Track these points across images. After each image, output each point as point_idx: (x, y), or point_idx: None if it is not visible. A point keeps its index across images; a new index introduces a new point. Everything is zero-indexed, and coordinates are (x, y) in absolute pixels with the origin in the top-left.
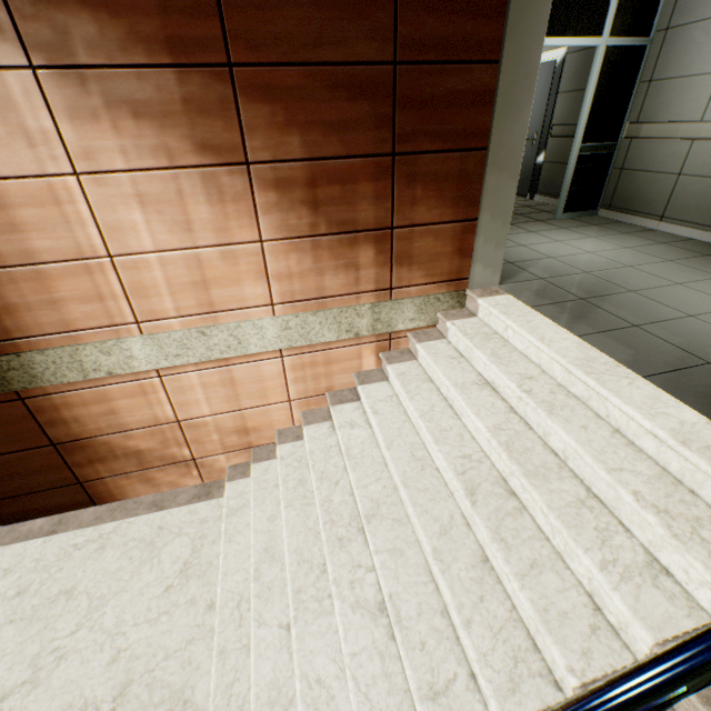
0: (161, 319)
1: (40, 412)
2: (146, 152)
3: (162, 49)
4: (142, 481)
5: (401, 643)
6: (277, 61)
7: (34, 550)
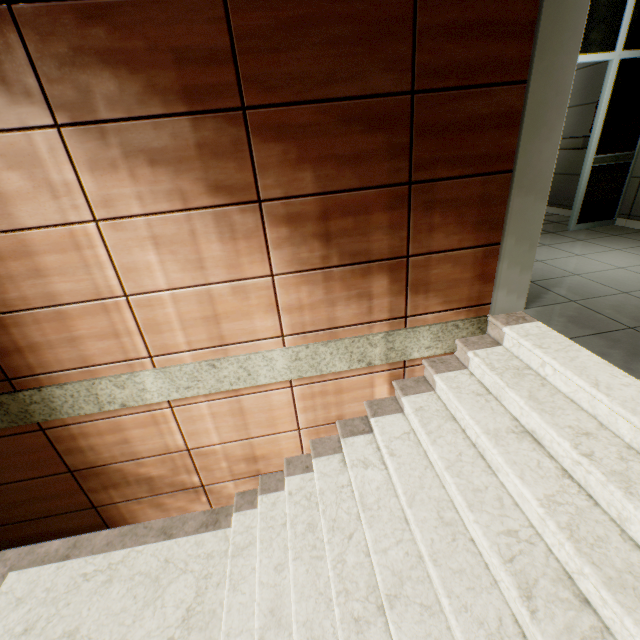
0: (173, 353)
1: (59, 441)
2: (161, 197)
3: (178, 99)
4: (153, 506)
5: None
6: (290, 101)
7: (47, 577)
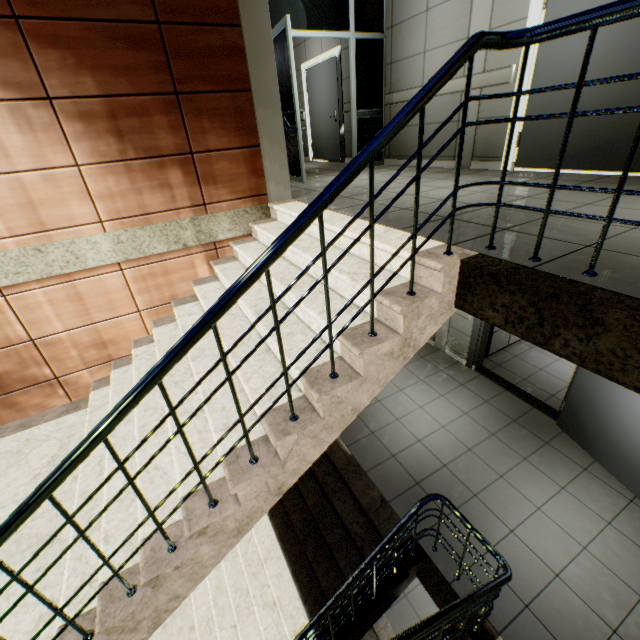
0: None
1: None
2: None
3: None
4: (6, 407)
5: (208, 411)
6: (58, 17)
7: None
